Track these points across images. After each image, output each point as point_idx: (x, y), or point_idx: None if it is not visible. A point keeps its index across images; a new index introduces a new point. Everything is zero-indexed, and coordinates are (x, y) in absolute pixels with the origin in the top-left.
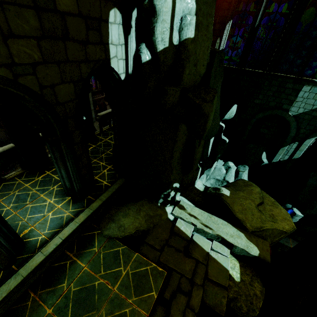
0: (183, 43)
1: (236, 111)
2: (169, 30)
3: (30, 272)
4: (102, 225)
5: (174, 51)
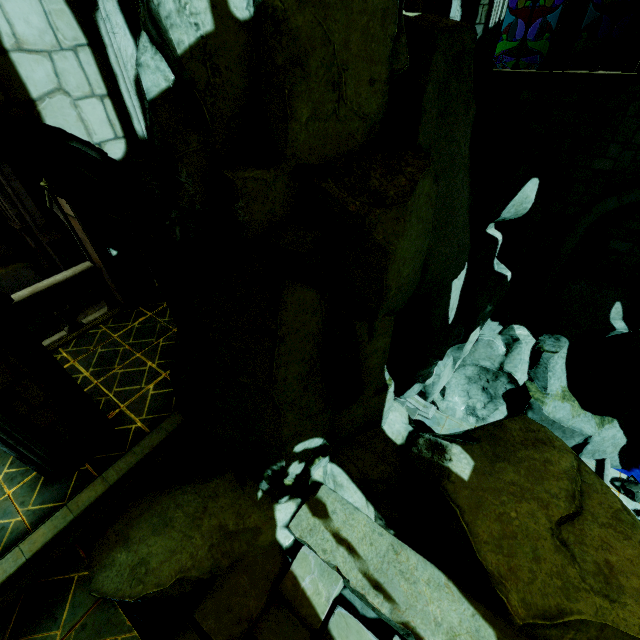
0: (267, 8)
1: (536, 195)
2: None
3: None
4: (98, 554)
5: (246, 45)
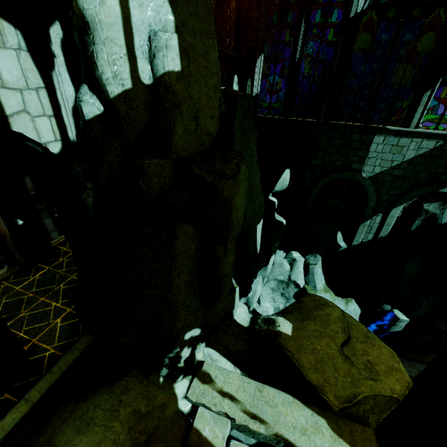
0: (161, 80)
1: (289, 177)
2: (127, 59)
3: None
4: None
5: (148, 96)
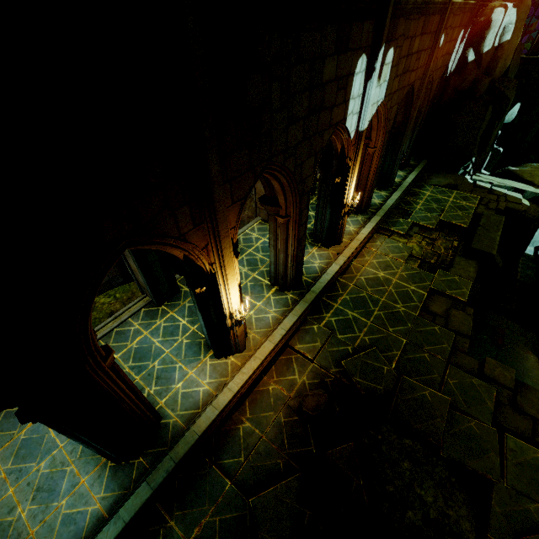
0: (501, 45)
1: (517, 112)
2: (494, 38)
3: (406, 187)
4: (425, 181)
5: (493, 51)
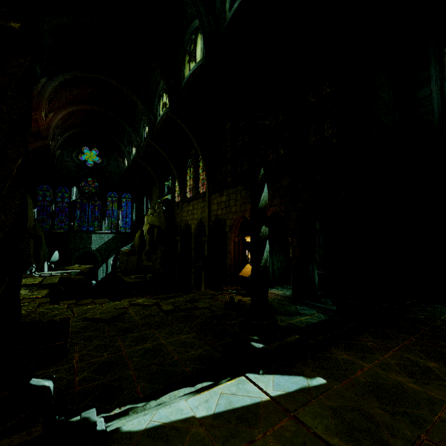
0: None
1: (59, 255)
2: None
3: None
4: None
5: None
